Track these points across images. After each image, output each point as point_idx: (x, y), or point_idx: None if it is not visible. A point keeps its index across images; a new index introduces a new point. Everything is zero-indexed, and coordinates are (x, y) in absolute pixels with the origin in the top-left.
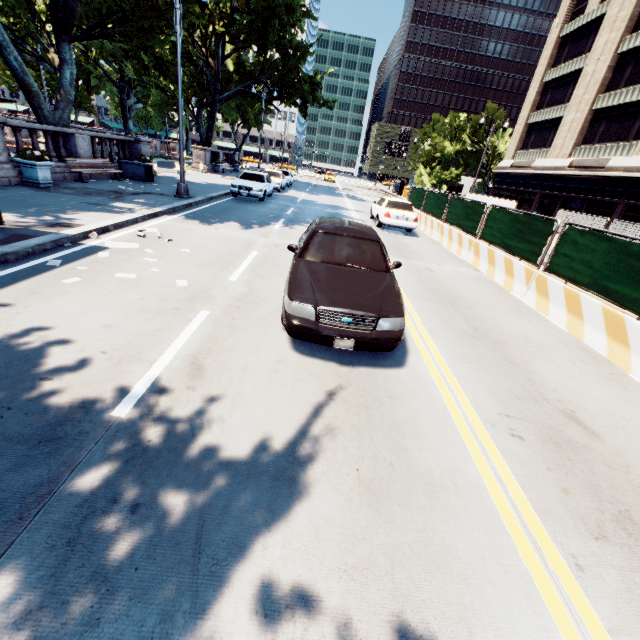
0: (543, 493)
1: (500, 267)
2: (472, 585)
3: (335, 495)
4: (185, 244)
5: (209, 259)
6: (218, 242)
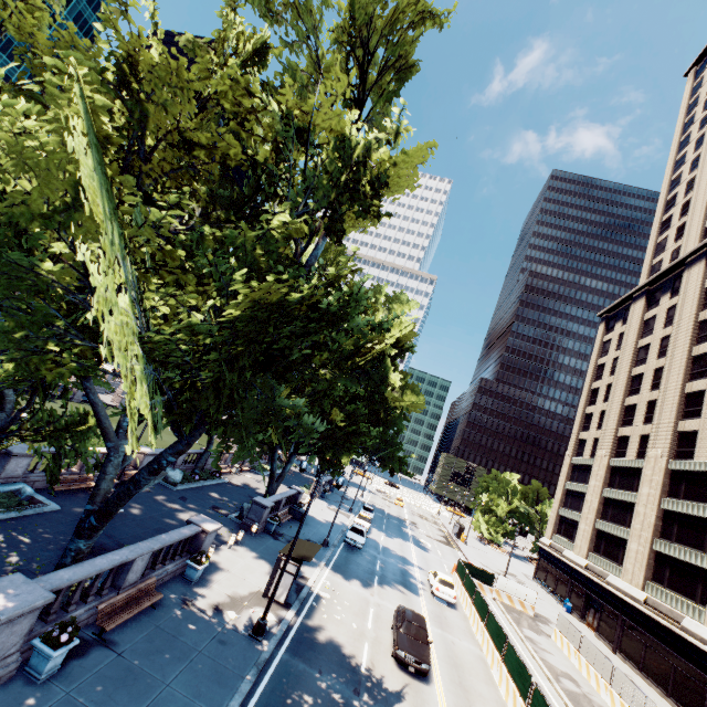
0: None
1: (490, 652)
2: None
3: (409, 704)
4: (344, 597)
5: (357, 611)
6: (355, 597)
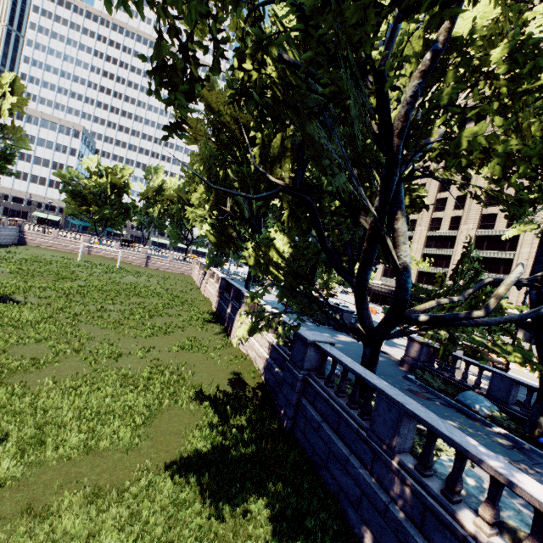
0: None
1: None
2: None
3: None
4: None
5: None
6: None
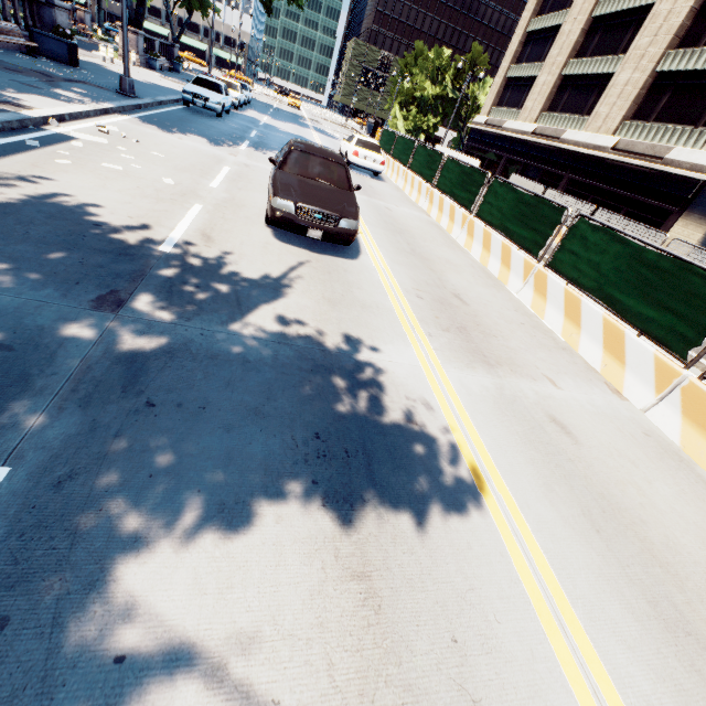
0: (424, 316)
1: (446, 213)
2: (377, 332)
3: (310, 300)
4: (154, 148)
5: (185, 166)
6: (187, 152)
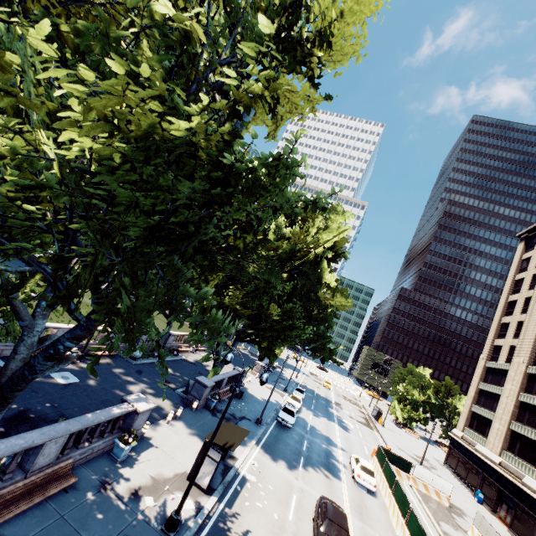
0: None
1: None
2: None
3: None
4: (269, 480)
5: (280, 497)
6: (280, 481)
